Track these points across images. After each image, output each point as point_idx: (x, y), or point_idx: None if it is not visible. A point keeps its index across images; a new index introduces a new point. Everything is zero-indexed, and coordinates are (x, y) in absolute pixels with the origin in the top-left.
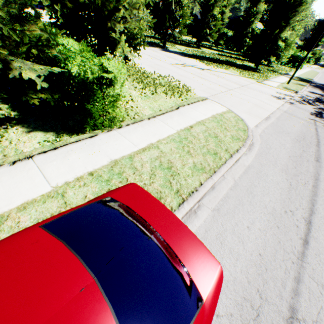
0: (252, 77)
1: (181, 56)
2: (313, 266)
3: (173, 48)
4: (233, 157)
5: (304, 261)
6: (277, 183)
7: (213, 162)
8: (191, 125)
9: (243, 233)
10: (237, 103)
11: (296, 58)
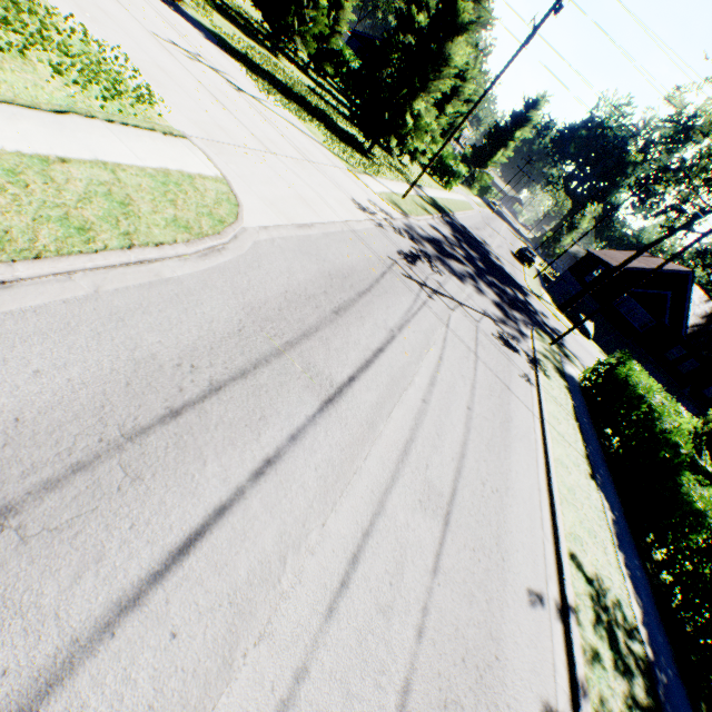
0: (346, 159)
1: (207, 40)
2: (149, 449)
3: (200, 13)
4: (134, 250)
5: (135, 442)
6: (212, 321)
7: (57, 240)
8: (68, 159)
9: (9, 380)
10: (262, 178)
11: (447, 170)
